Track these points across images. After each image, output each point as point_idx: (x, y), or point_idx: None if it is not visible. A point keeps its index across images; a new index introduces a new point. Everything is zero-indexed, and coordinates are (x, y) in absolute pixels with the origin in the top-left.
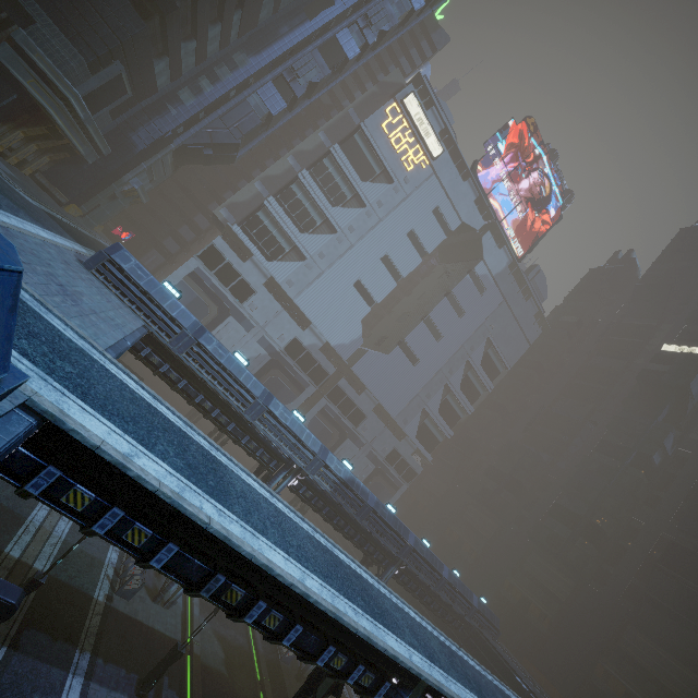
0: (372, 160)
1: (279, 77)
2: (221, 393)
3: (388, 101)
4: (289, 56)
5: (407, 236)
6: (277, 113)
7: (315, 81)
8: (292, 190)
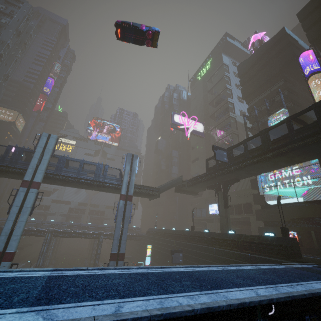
0: None
1: None
2: (31, 226)
3: None
4: None
5: None
6: None
7: None
8: None
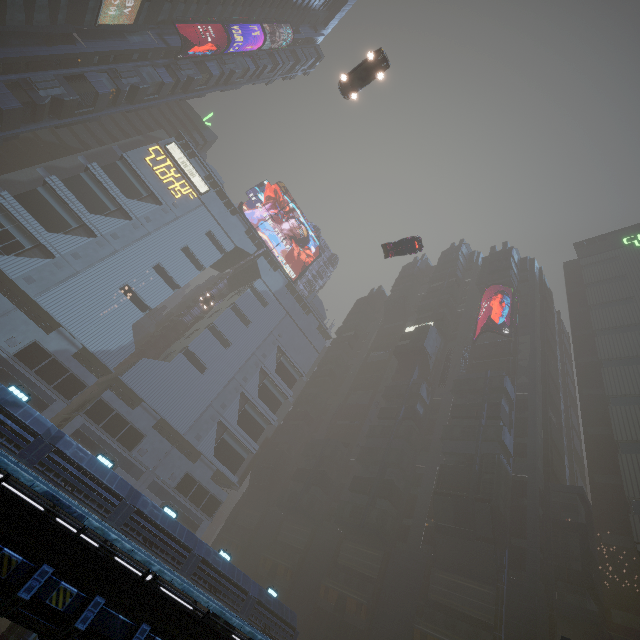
0: (138, 185)
1: (14, 84)
2: None
3: (151, 144)
4: (26, 69)
5: (181, 250)
6: (9, 110)
7: (60, 97)
8: (38, 192)
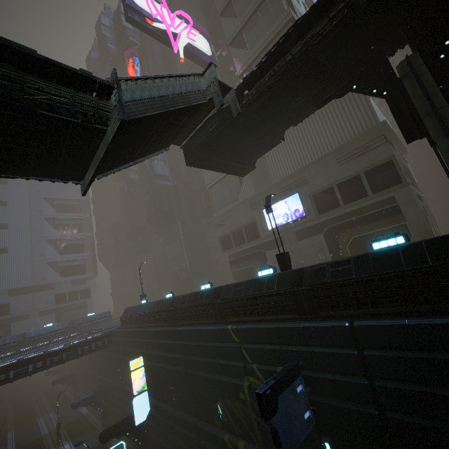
0: None
1: None
2: None
3: None
4: None
5: None
6: None
7: None
8: None
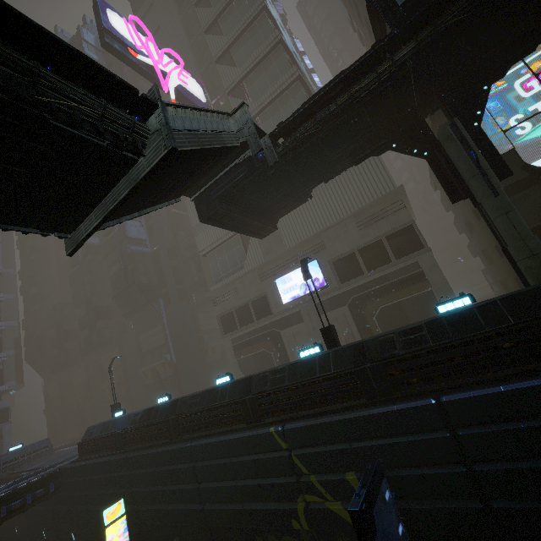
0: None
1: None
2: None
3: None
4: None
5: None
6: None
7: None
8: None
